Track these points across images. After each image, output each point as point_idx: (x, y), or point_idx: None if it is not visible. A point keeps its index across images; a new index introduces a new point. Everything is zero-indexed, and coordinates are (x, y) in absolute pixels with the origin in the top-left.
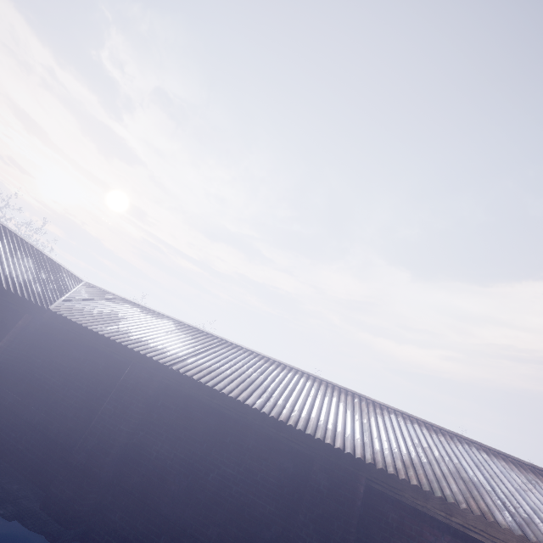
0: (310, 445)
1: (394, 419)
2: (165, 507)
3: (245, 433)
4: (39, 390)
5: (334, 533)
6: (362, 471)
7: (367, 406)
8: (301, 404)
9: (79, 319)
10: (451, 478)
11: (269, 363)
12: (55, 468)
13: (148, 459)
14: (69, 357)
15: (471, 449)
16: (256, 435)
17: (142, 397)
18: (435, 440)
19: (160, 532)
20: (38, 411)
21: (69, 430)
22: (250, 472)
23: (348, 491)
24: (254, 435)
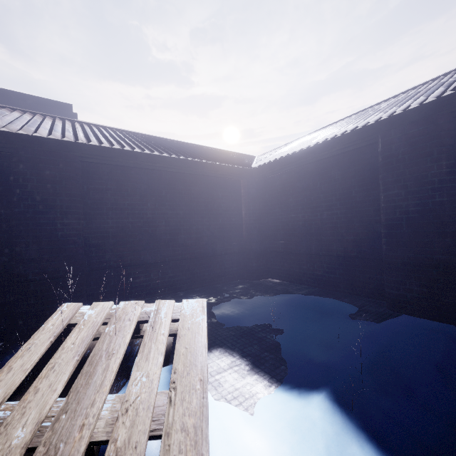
0: None
1: None
2: None
3: None
4: (295, 229)
5: None
6: None
7: None
8: None
9: (280, 156)
10: None
11: None
12: (369, 277)
13: None
14: (297, 192)
15: None
16: None
17: (438, 153)
18: None
19: None
20: (309, 243)
21: (353, 243)
22: None
23: None
24: None
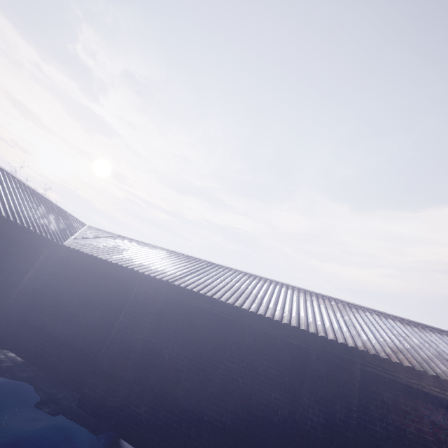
0: (305, 338)
1: (369, 316)
2: (182, 400)
3: (244, 334)
4: (63, 312)
5: (338, 412)
6: (356, 357)
7: (344, 307)
8: (289, 307)
9: (89, 251)
10: (437, 360)
11: (252, 278)
12: (85, 374)
13: (162, 361)
14: (84, 283)
15: (442, 336)
16: (254, 335)
17: (151, 310)
18: (410, 331)
19: (181, 421)
20: (65, 329)
21: (92, 342)
22: (253, 366)
23: (346, 375)
24: (252, 335)
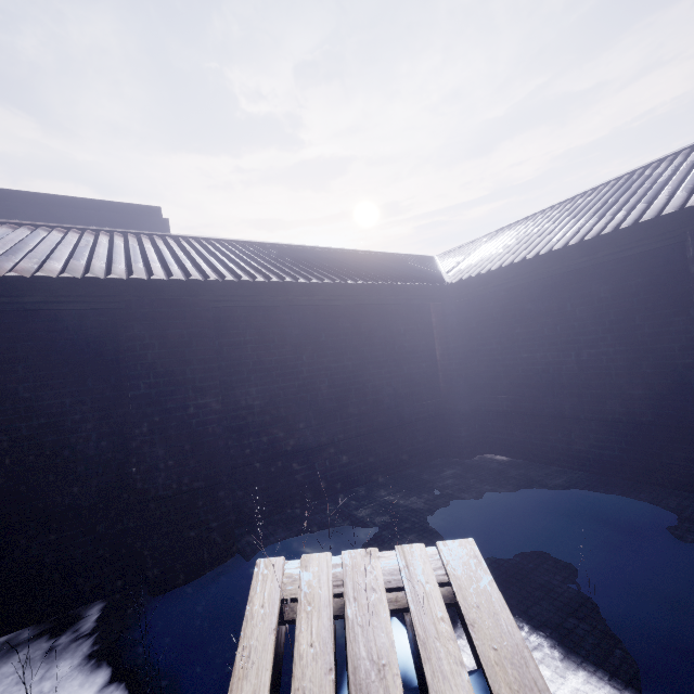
0: None
1: None
2: None
3: None
4: (531, 376)
5: None
6: None
7: None
8: None
9: (497, 264)
10: None
11: None
12: (679, 458)
13: None
14: (530, 318)
15: None
16: None
17: None
18: None
19: None
20: (559, 399)
21: (643, 400)
22: None
23: None
24: None
